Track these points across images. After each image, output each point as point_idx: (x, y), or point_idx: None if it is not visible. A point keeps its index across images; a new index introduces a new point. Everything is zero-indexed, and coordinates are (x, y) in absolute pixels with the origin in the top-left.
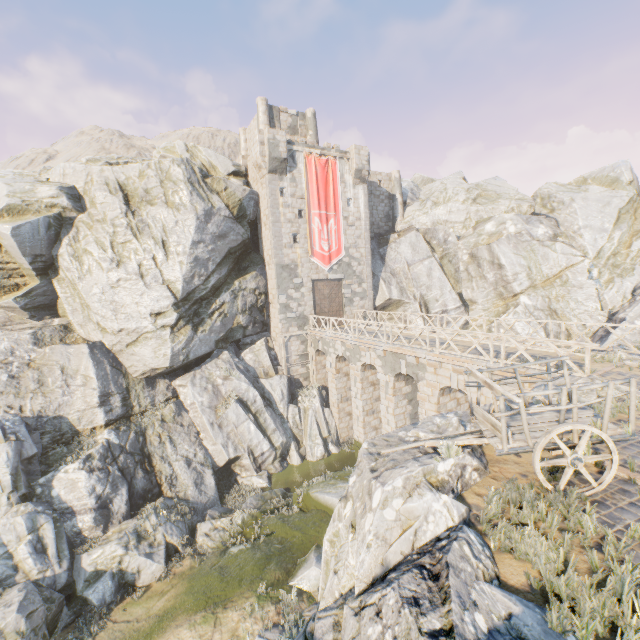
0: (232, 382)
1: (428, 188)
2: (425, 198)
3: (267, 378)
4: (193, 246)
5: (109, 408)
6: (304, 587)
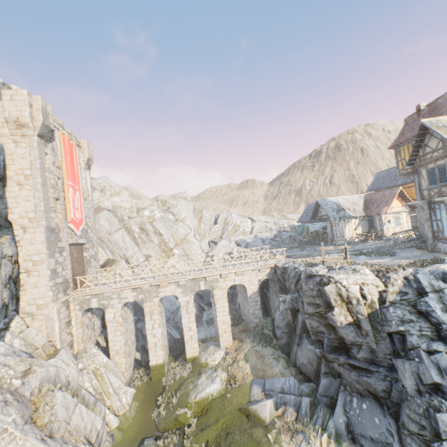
0: (36, 374)
1: (97, 182)
2: (101, 189)
3: (54, 356)
4: None
5: None
6: (272, 417)
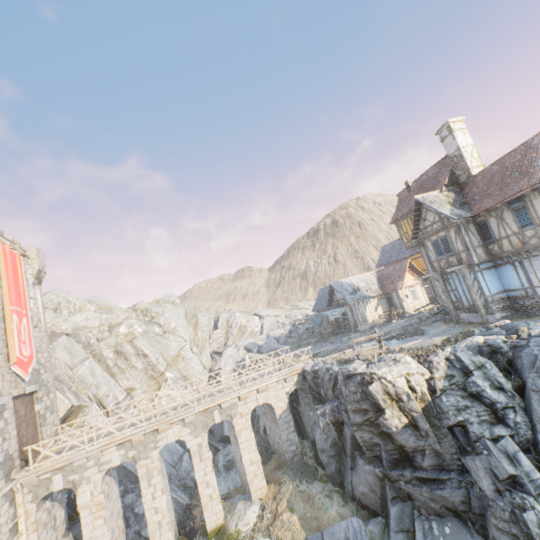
0: None
1: (47, 299)
2: (55, 307)
3: None
4: None
5: None
6: None
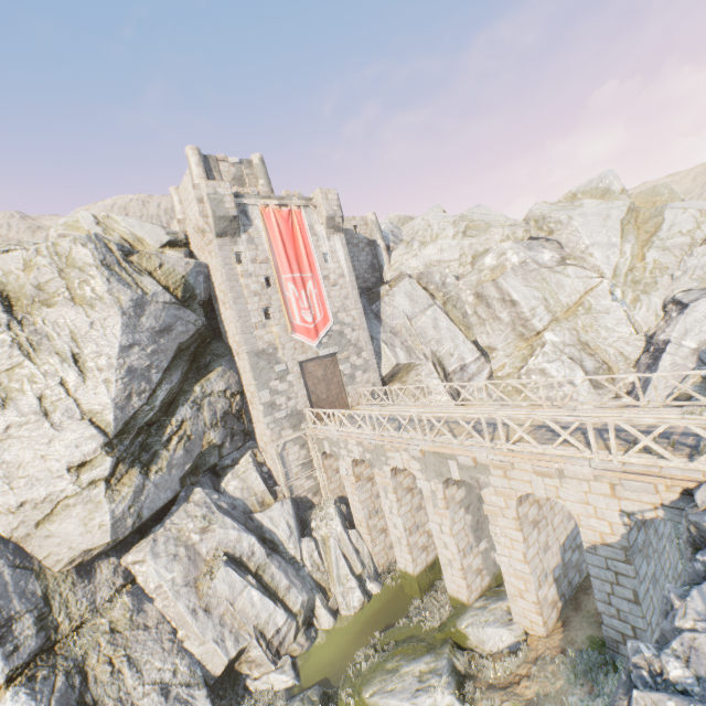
0: (214, 534)
1: (409, 227)
2: (409, 239)
3: (264, 510)
4: (122, 353)
5: (12, 646)
6: None
